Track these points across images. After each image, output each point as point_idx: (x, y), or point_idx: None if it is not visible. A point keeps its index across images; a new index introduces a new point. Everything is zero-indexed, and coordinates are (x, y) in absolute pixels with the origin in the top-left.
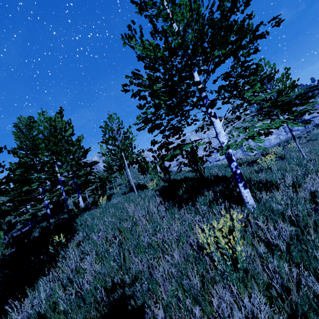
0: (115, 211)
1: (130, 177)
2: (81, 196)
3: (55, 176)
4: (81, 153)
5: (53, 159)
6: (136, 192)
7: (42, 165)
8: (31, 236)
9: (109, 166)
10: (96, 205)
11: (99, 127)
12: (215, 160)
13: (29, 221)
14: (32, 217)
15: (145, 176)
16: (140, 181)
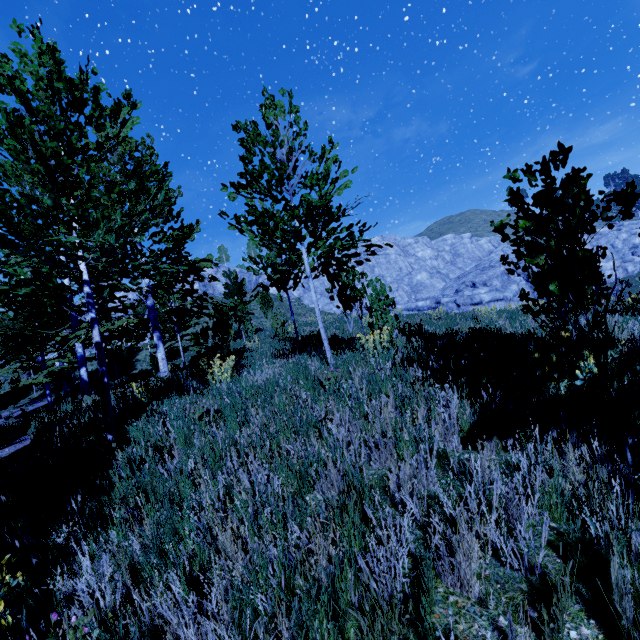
0: (269, 422)
1: (317, 309)
2: (170, 345)
3: (66, 269)
4: (162, 197)
5: (62, 207)
6: (330, 357)
7: (1, 212)
8: (23, 438)
9: (237, 287)
10: (201, 380)
11: (234, 126)
12: (470, 301)
13: (48, 389)
14: (57, 379)
15: (350, 312)
16: (308, 327)
